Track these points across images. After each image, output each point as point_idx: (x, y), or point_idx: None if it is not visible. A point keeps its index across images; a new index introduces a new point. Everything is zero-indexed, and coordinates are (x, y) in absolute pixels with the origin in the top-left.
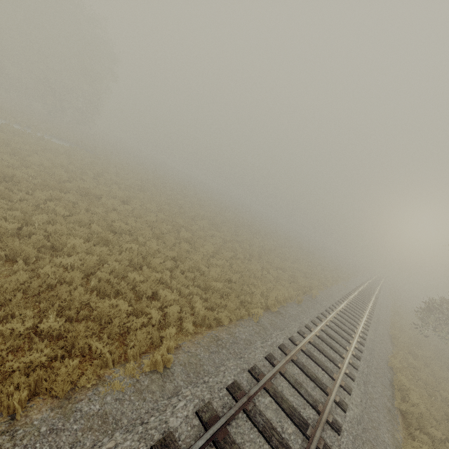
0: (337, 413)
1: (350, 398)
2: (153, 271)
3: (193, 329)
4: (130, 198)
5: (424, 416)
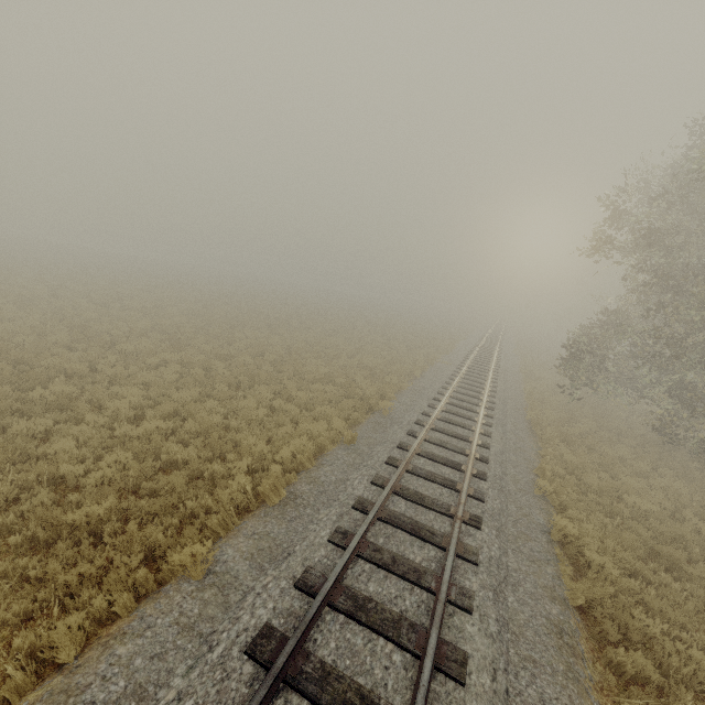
0: None
1: (464, 701)
2: None
3: None
4: None
5: (619, 587)
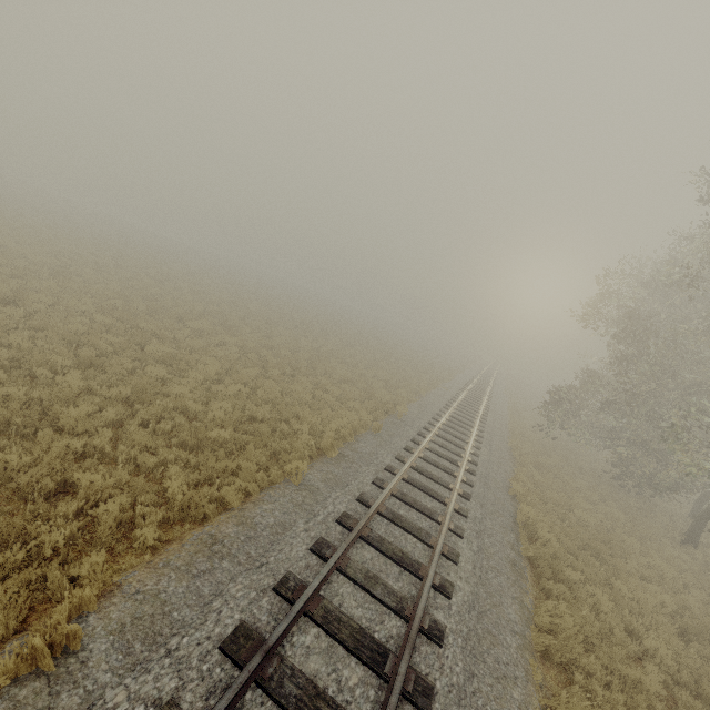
0: (438, 606)
1: (457, 571)
2: (61, 436)
3: (161, 535)
4: (20, 292)
5: (557, 555)
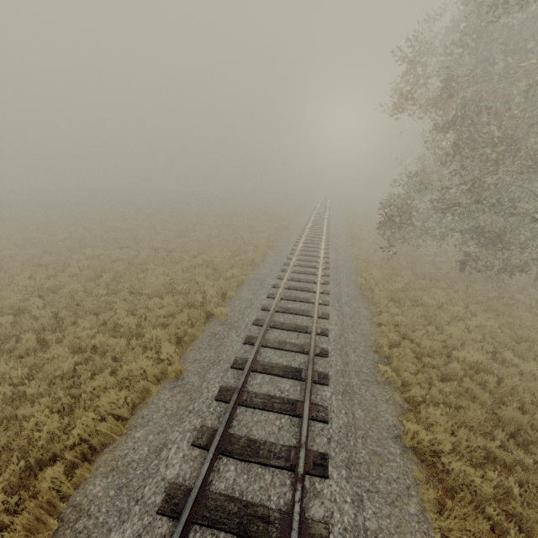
0: None
1: None
2: None
3: None
4: None
5: (484, 496)
